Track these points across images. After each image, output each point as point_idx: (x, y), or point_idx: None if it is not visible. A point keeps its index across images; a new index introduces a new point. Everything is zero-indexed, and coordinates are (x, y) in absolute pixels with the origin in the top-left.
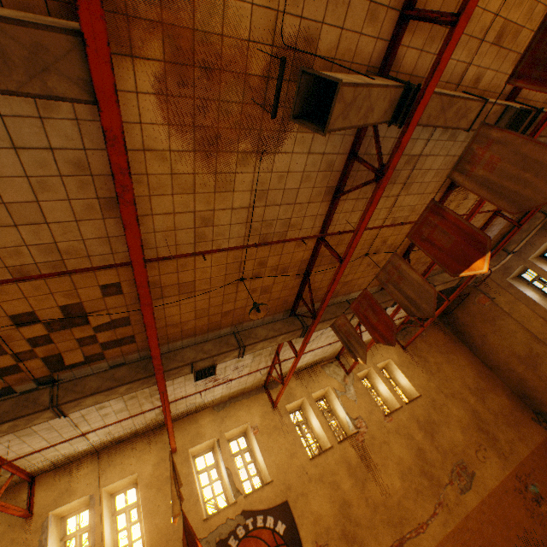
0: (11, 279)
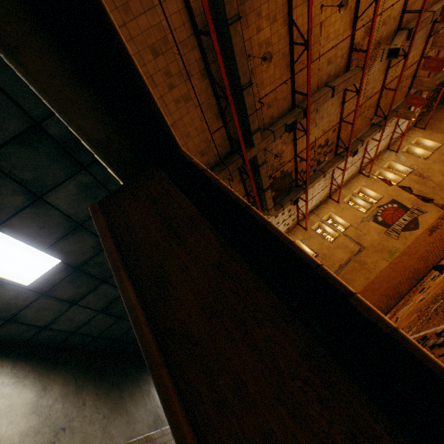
0: (331, 128)
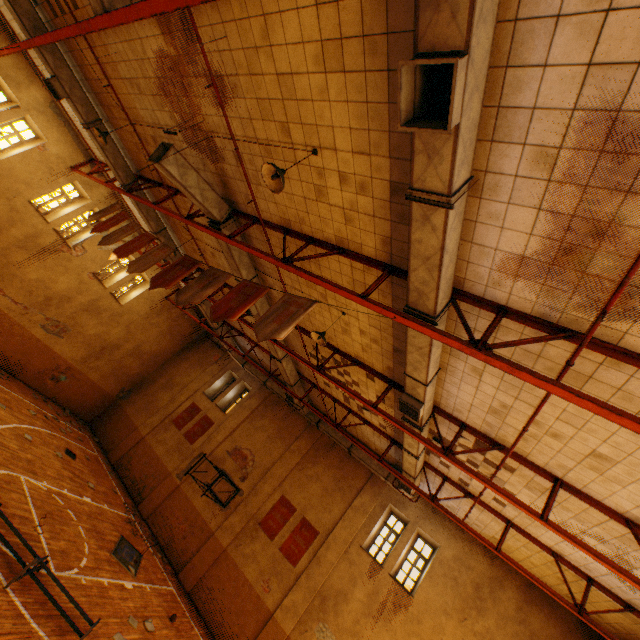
0: None
